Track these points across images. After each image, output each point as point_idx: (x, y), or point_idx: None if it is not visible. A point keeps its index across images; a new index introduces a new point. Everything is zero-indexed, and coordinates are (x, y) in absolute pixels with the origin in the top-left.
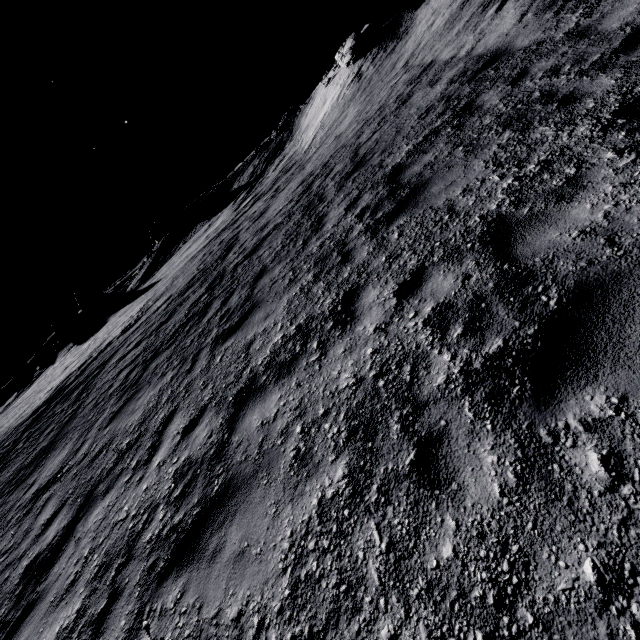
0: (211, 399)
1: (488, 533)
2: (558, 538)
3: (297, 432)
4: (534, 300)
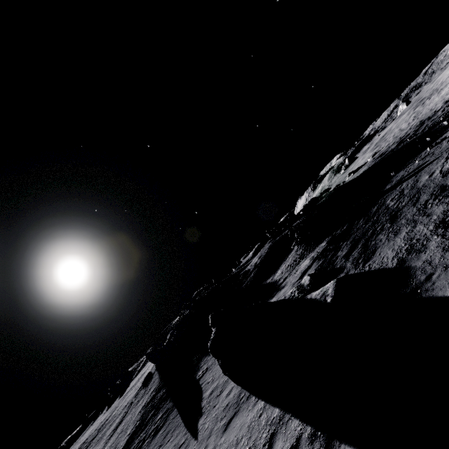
0: None
1: None
2: None
3: None
4: None
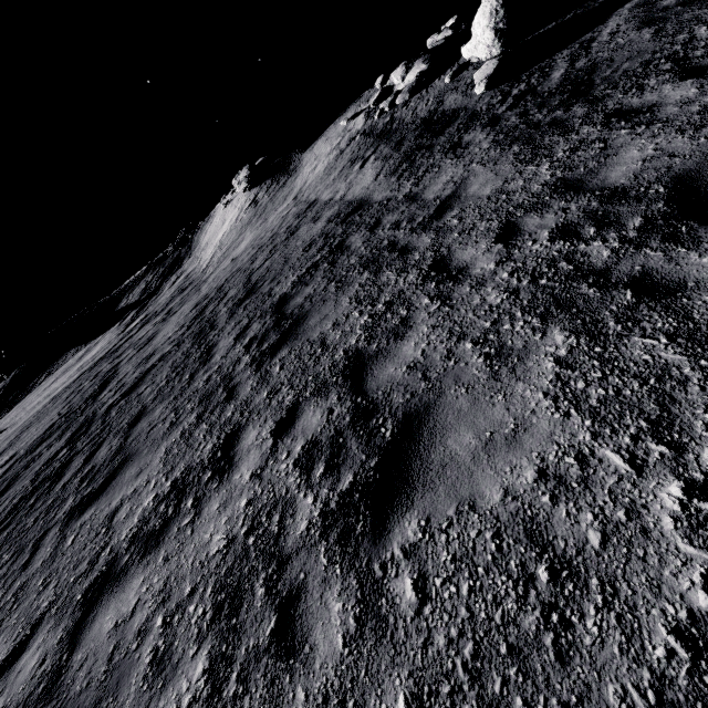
0: (51, 604)
1: (331, 695)
2: (382, 679)
3: (157, 626)
4: (376, 432)
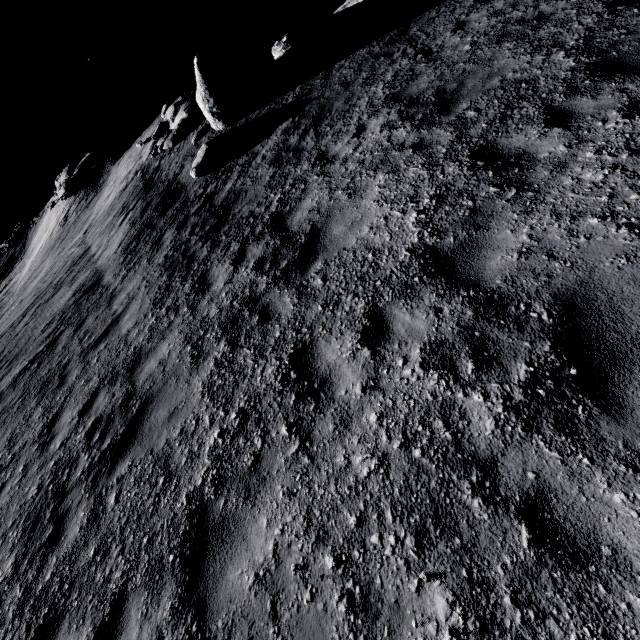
0: None
1: None
2: None
3: None
4: None
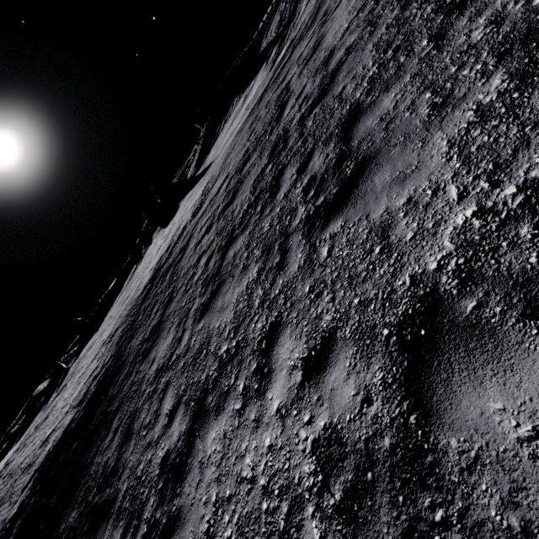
0: (338, 322)
1: None
2: None
3: None
4: None
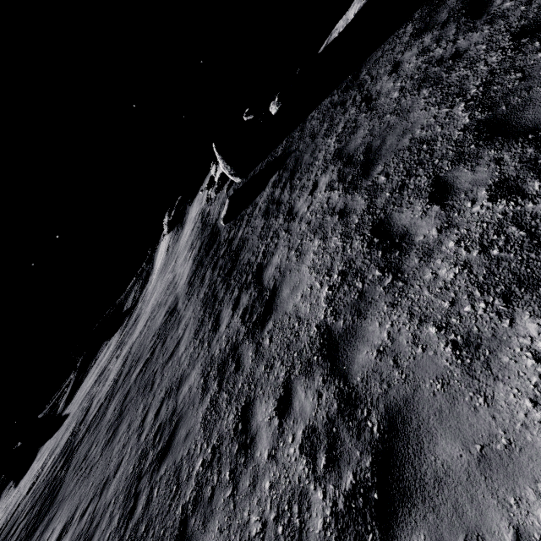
0: None
1: None
2: None
3: None
4: None
